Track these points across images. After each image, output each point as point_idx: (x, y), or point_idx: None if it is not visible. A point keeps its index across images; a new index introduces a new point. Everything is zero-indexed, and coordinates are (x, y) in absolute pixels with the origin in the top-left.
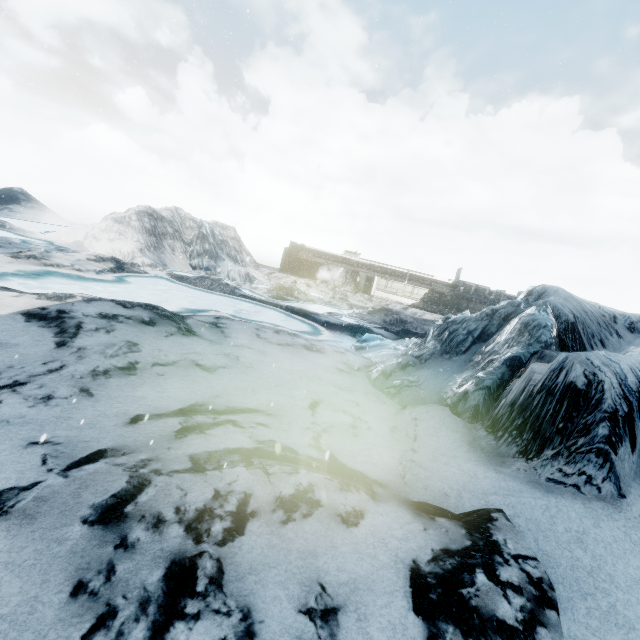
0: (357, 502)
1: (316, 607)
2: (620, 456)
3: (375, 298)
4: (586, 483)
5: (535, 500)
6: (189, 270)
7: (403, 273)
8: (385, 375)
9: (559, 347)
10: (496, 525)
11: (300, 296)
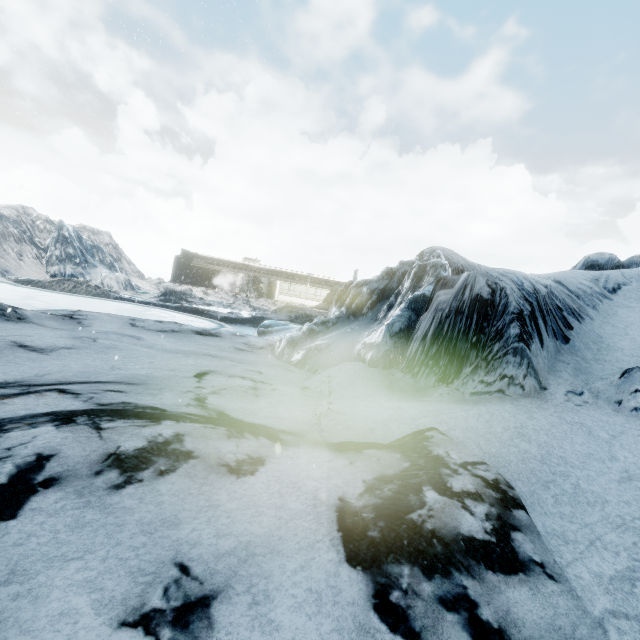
0: (255, 449)
1: (164, 606)
2: (533, 352)
3: (279, 303)
4: (509, 385)
5: (466, 412)
6: (45, 278)
7: (305, 276)
8: (291, 346)
9: None
10: (433, 442)
11: (195, 300)
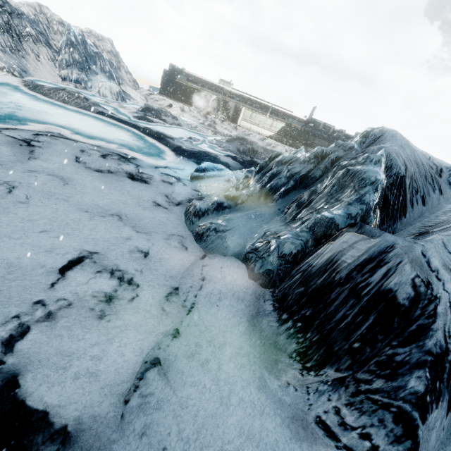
0: None
1: None
2: (429, 423)
3: (240, 127)
4: None
5: None
6: (57, 81)
7: (267, 106)
8: (198, 215)
9: (380, 206)
10: None
11: (168, 119)
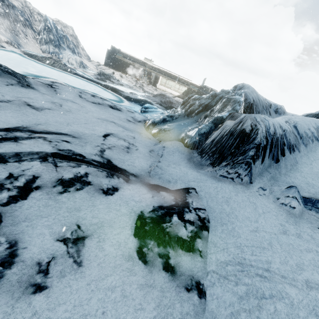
0: (116, 183)
1: (70, 237)
2: (255, 165)
3: (159, 89)
4: (237, 177)
5: (212, 184)
6: (39, 52)
7: (175, 76)
8: (153, 125)
9: None
10: (190, 195)
11: (115, 81)
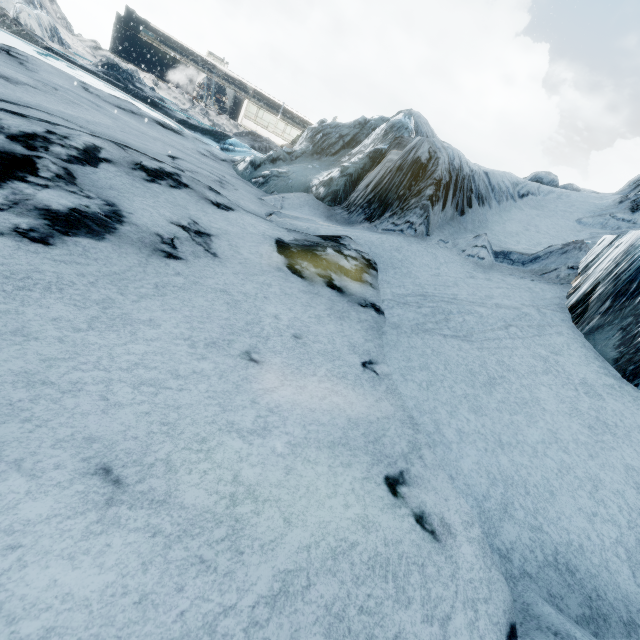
0: (227, 203)
1: (189, 227)
2: (434, 211)
3: (243, 128)
4: (408, 228)
5: (373, 235)
6: None
7: (277, 105)
8: (254, 165)
9: None
10: (344, 240)
11: (145, 89)
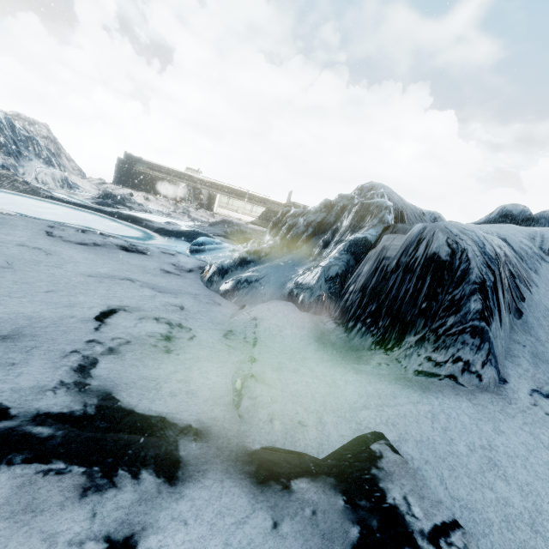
0: (125, 512)
1: None
2: (493, 333)
3: (218, 215)
4: (464, 371)
5: (415, 406)
6: None
7: (243, 192)
8: (221, 273)
9: None
10: (384, 468)
11: (134, 206)
